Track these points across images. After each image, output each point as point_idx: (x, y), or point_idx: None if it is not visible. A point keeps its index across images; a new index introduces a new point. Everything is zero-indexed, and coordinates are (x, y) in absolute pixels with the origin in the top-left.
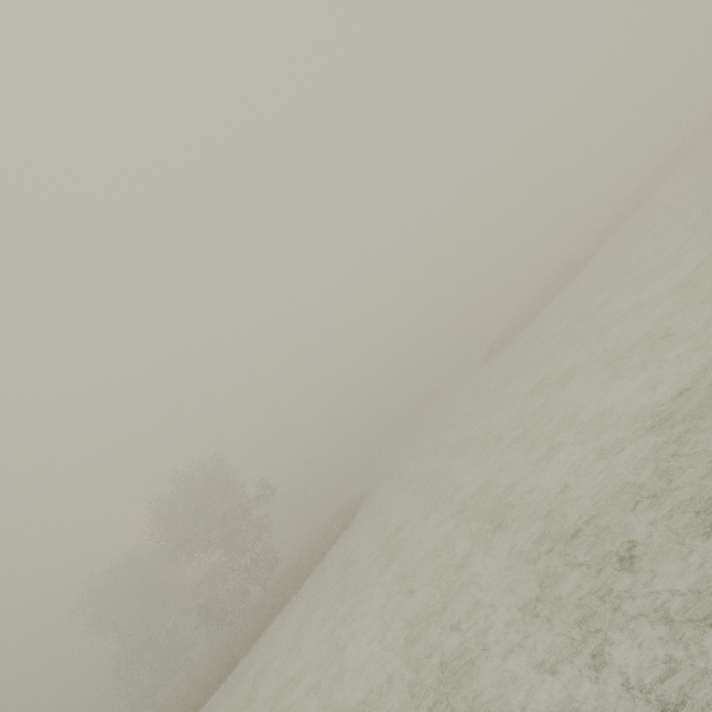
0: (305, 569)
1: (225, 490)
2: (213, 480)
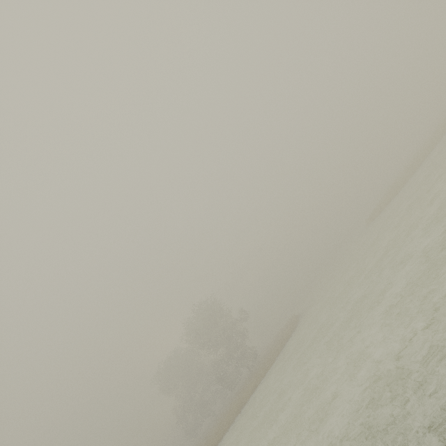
0: (274, 354)
1: (221, 313)
2: (213, 308)
